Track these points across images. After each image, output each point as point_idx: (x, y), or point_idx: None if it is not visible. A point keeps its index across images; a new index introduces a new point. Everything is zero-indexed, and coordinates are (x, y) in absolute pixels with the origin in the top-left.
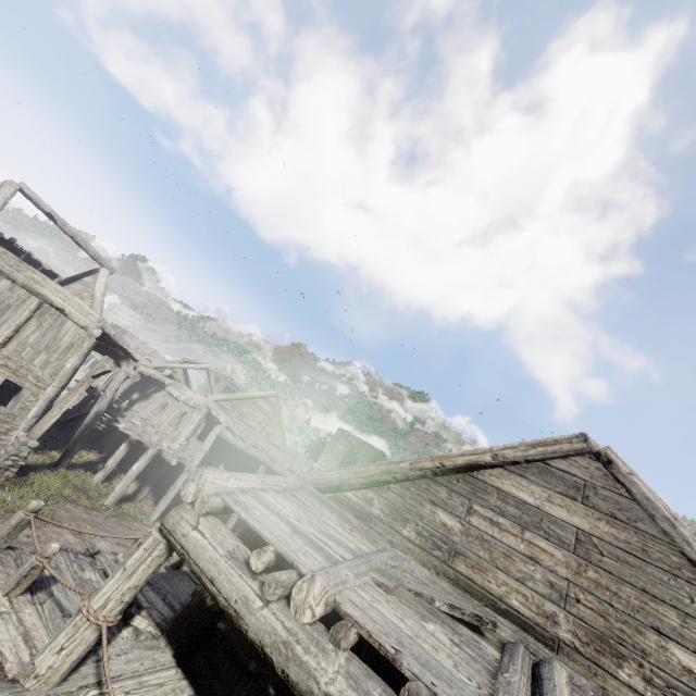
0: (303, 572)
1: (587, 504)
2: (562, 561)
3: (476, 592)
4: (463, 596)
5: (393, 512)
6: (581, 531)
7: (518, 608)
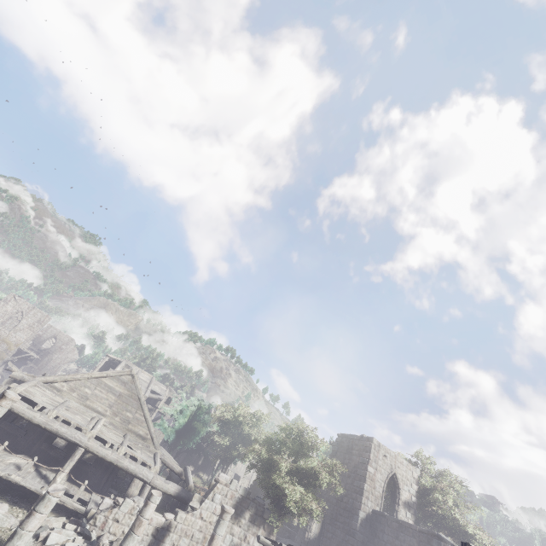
0: (50, 409)
1: (125, 386)
2: (114, 399)
3: (90, 407)
4: (87, 409)
5: (71, 389)
6: (121, 392)
7: (100, 410)
